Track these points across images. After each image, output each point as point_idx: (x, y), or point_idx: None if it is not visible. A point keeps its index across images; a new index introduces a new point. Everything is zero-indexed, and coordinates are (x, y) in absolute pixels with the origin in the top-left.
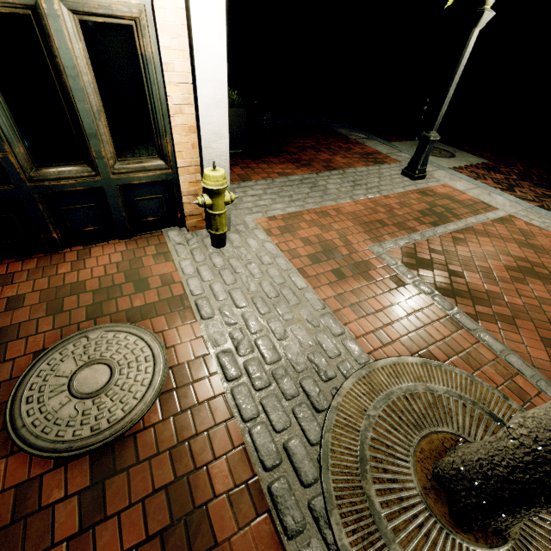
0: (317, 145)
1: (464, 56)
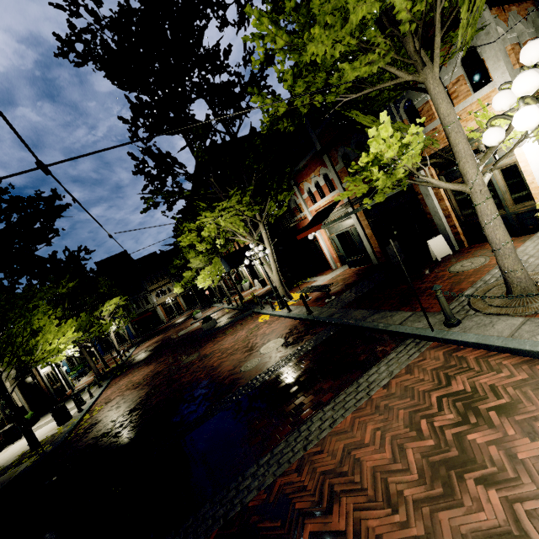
0: None
1: None
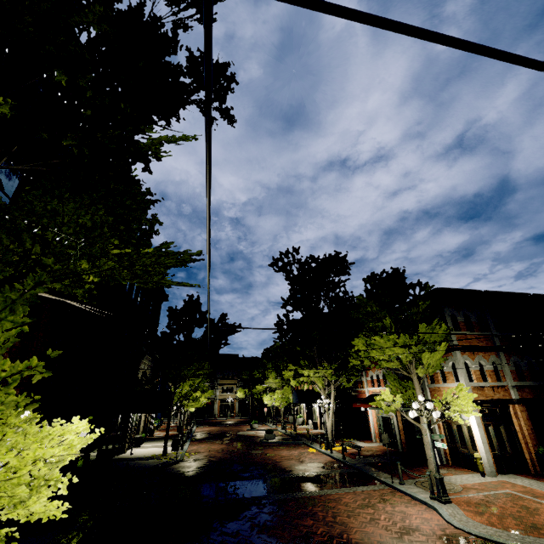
0: None
1: None
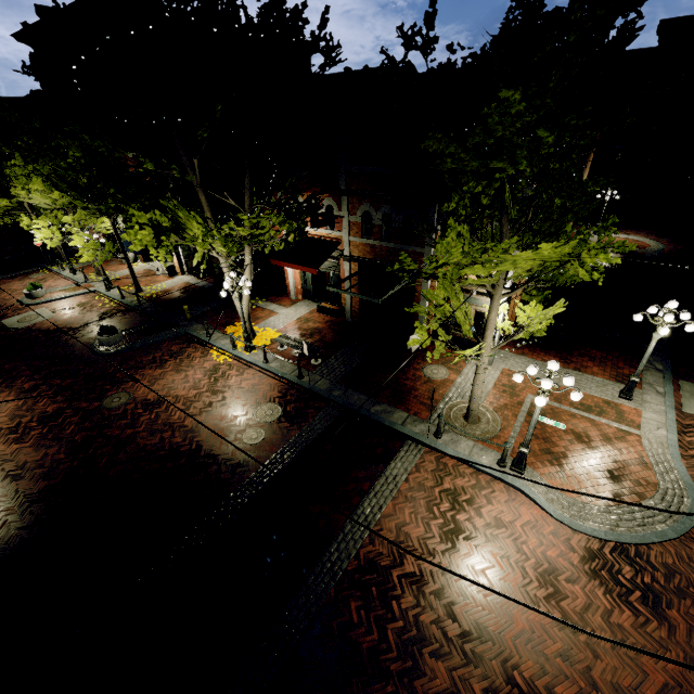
0: (601, 357)
1: (648, 347)
